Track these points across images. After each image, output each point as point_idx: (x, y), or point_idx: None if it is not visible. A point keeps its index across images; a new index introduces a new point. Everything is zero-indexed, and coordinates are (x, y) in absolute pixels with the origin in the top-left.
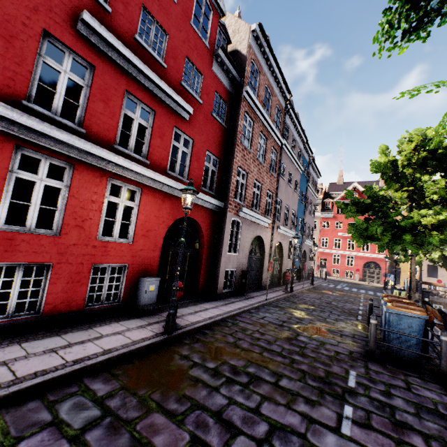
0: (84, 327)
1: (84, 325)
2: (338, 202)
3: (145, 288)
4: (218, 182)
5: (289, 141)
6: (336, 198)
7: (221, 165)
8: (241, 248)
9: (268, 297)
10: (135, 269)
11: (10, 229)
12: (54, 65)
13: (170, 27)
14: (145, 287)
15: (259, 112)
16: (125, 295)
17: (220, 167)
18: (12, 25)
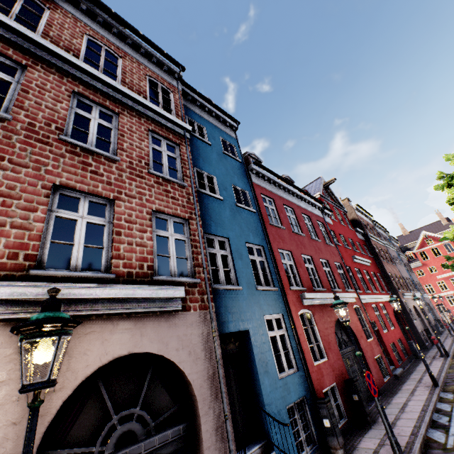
0: (416, 363)
1: (415, 363)
2: (443, 264)
3: (414, 345)
4: (386, 285)
5: (382, 238)
6: (414, 249)
7: (381, 276)
8: (414, 316)
9: (449, 341)
10: (401, 339)
11: (383, 332)
12: (357, 275)
13: (350, 236)
14: (413, 345)
15: (374, 239)
16: (407, 352)
17: (382, 277)
18: (354, 272)
